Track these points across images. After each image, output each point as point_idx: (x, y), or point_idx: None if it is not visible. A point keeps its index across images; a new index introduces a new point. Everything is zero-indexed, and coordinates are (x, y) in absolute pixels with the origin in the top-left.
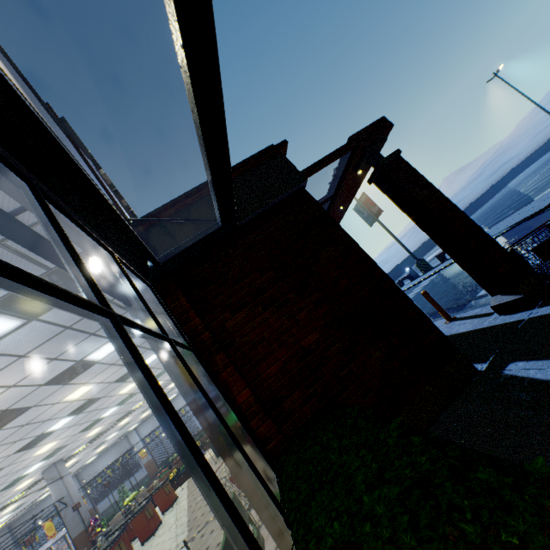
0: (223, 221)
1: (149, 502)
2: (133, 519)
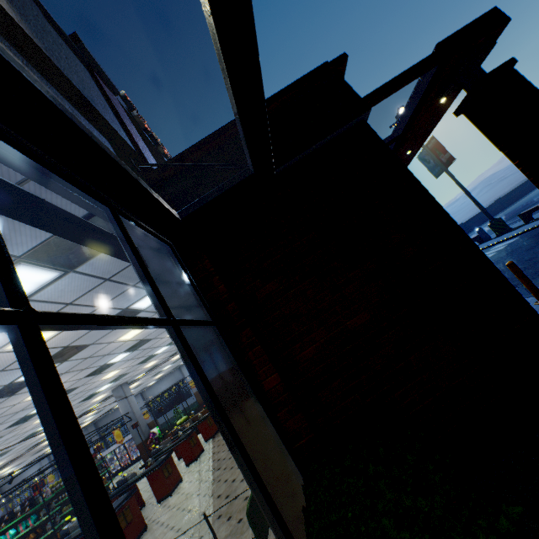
0: (255, 166)
1: (193, 432)
2: (179, 444)
